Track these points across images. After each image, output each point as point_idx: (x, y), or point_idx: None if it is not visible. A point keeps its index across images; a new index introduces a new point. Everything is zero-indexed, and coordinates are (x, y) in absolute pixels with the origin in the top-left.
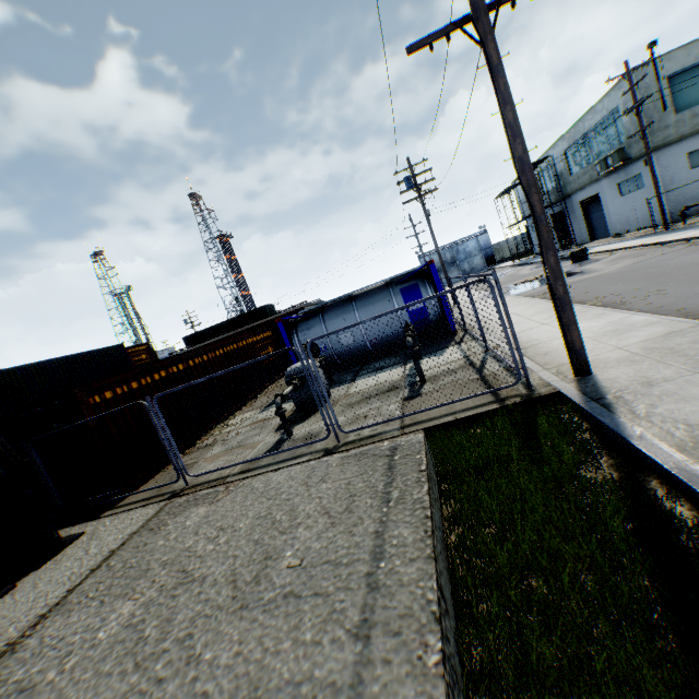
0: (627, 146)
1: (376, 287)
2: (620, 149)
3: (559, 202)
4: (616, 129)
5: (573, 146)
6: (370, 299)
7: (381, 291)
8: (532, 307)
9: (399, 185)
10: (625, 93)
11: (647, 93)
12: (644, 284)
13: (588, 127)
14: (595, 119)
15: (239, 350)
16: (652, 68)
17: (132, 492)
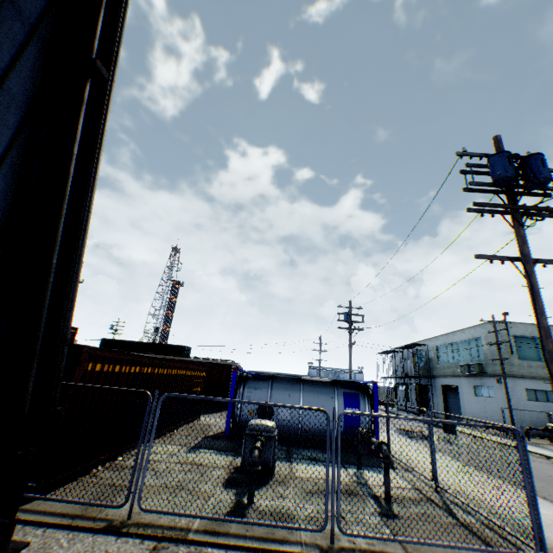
0: (484, 364)
1: (323, 380)
2: (480, 363)
3: (425, 378)
4: (477, 349)
5: (444, 346)
6: (317, 388)
7: (327, 385)
8: (445, 460)
9: (339, 314)
10: (490, 332)
11: (501, 338)
12: (546, 485)
13: (457, 339)
14: (463, 337)
15: (185, 377)
16: (504, 326)
17: (44, 492)
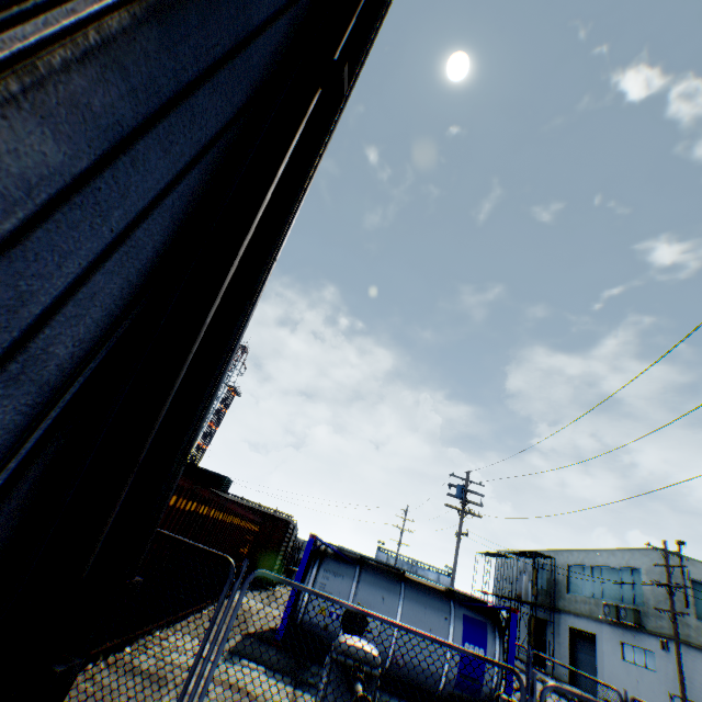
0: (643, 612)
1: (434, 586)
2: (637, 609)
3: (544, 608)
4: (632, 586)
5: (579, 567)
6: (425, 597)
7: (441, 596)
8: None
9: (450, 485)
10: (658, 564)
11: (672, 578)
12: None
13: (602, 561)
14: (612, 561)
15: (238, 528)
16: (678, 560)
17: None
